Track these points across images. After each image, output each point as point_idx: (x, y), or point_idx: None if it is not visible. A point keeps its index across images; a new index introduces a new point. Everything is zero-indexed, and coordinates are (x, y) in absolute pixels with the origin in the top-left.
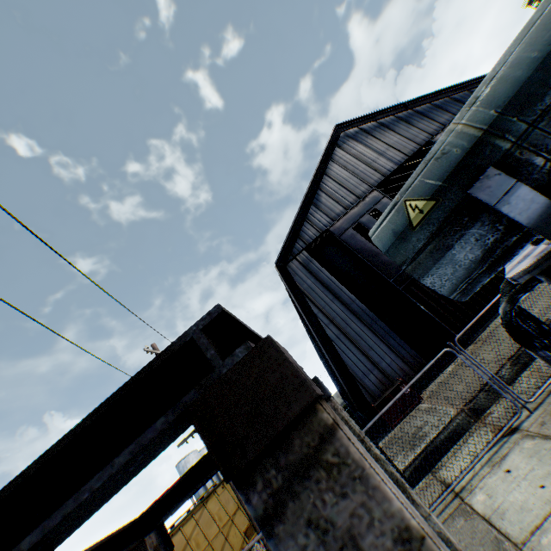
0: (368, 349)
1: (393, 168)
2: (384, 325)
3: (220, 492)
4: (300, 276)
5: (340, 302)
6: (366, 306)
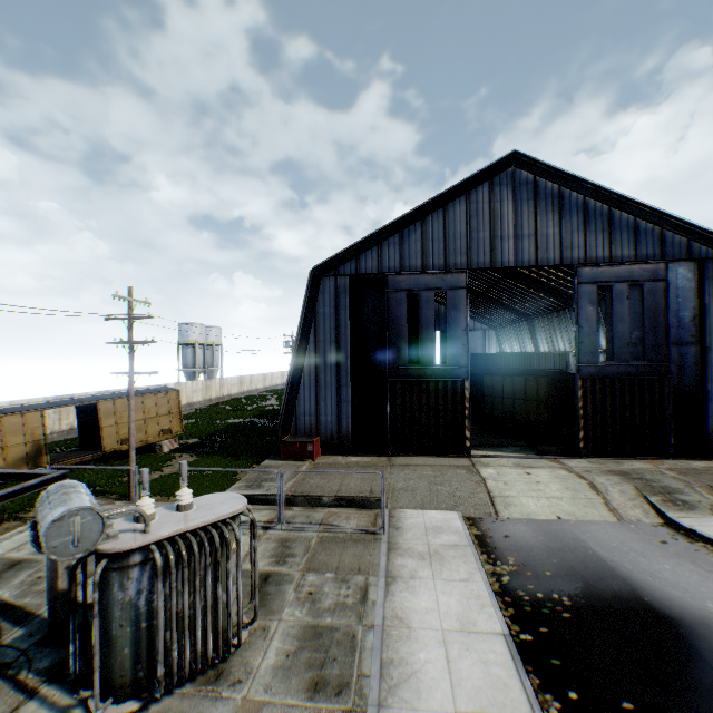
0: (322, 400)
1: (509, 264)
2: (351, 394)
3: (161, 397)
4: (325, 298)
5: (336, 349)
6: (351, 369)
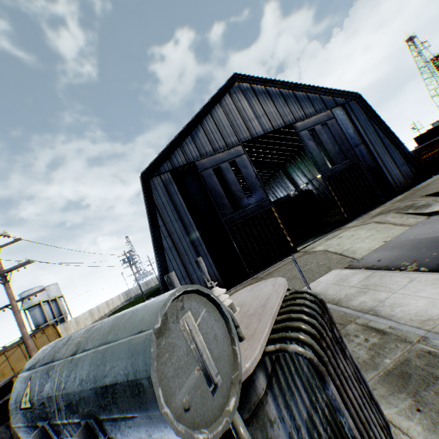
0: (188, 263)
1: (261, 133)
2: (206, 249)
3: (39, 337)
4: (158, 192)
5: (182, 223)
6: (199, 232)
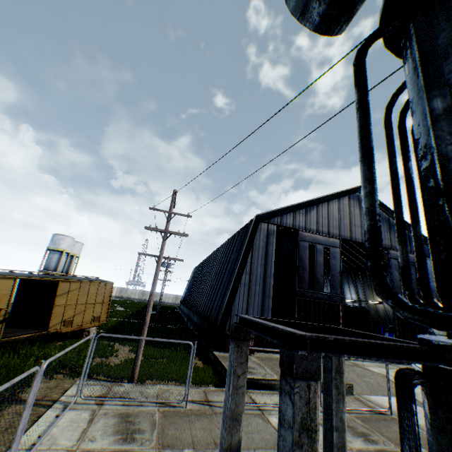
0: (251, 306)
1: (358, 240)
2: (271, 304)
3: (101, 286)
4: (260, 235)
5: (264, 270)
6: (274, 286)
